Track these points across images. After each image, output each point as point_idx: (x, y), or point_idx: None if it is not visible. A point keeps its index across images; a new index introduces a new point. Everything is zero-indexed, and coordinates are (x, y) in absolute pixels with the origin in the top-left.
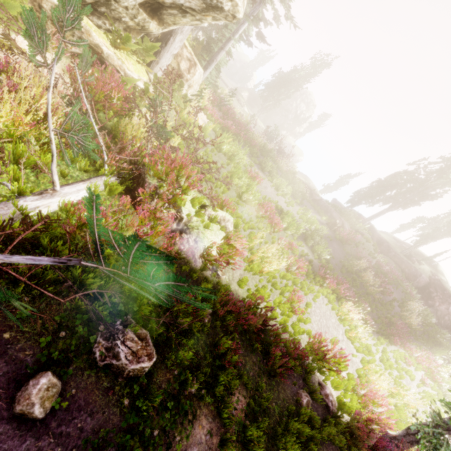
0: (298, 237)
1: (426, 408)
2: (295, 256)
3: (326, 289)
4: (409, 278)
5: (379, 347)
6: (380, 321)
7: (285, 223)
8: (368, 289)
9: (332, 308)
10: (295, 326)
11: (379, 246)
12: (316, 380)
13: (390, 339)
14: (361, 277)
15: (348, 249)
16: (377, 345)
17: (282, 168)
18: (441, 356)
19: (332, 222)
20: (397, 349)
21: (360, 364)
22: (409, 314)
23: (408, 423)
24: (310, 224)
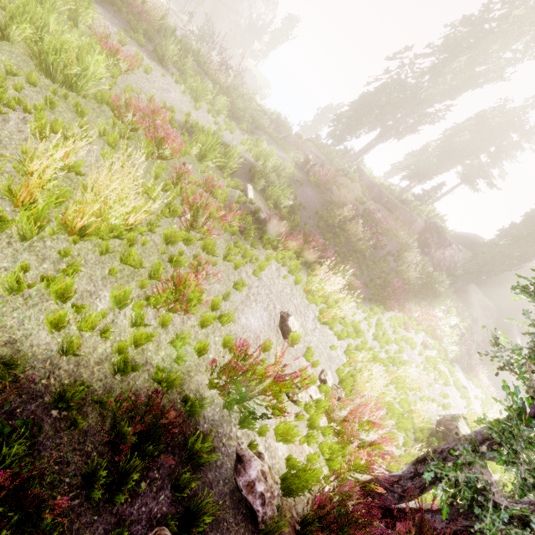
0: (237, 176)
1: (430, 378)
2: (221, 203)
3: (282, 252)
4: (404, 227)
5: (372, 319)
6: (374, 284)
7: (197, 145)
8: (356, 246)
9: (296, 281)
10: (176, 343)
11: (370, 193)
12: (231, 452)
13: (386, 304)
14: (346, 231)
15: (328, 196)
16: (369, 318)
17: (221, 82)
18: (440, 308)
19: (303, 159)
20: (395, 315)
21: (344, 357)
22: (406, 268)
23: (412, 411)
24: (264, 159)
